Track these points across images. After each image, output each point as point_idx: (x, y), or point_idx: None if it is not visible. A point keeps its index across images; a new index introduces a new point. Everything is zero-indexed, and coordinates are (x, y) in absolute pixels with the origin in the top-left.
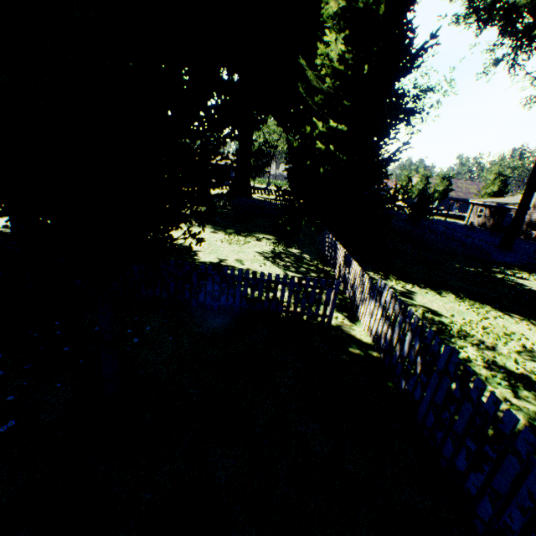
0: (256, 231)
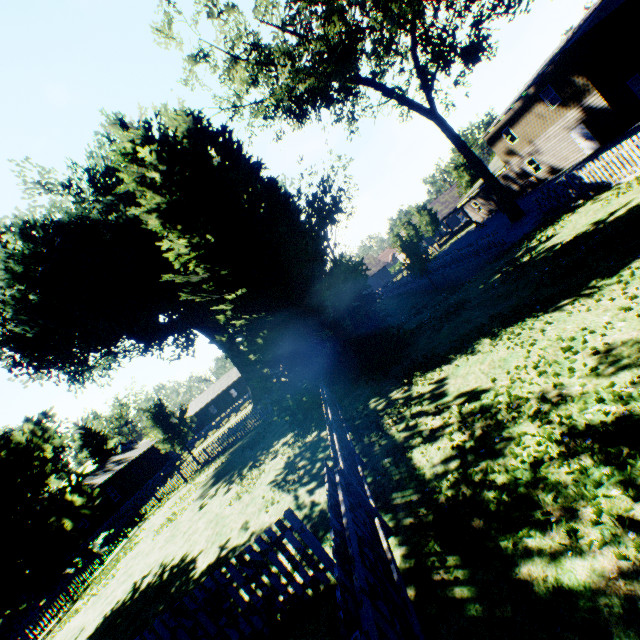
0: (274, 441)
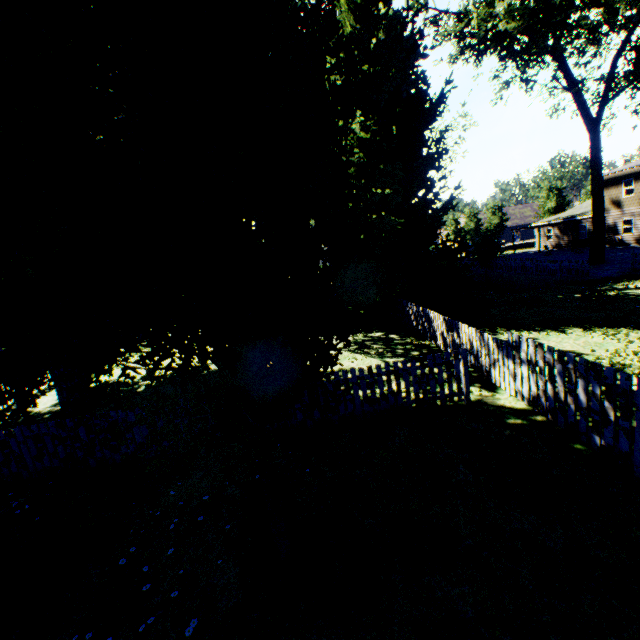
0: None
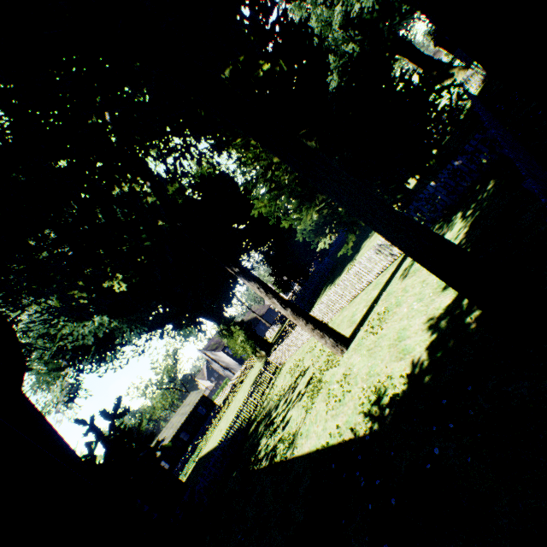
0: None
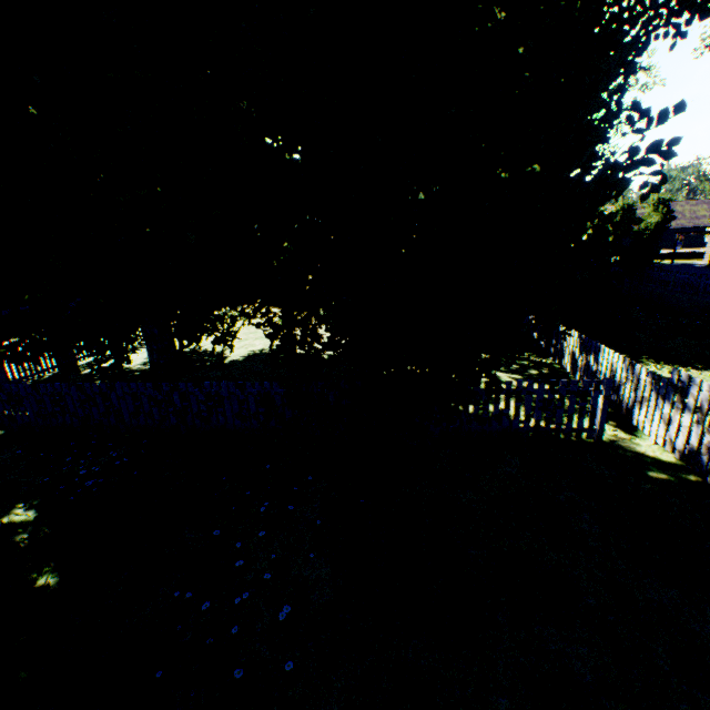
0: None
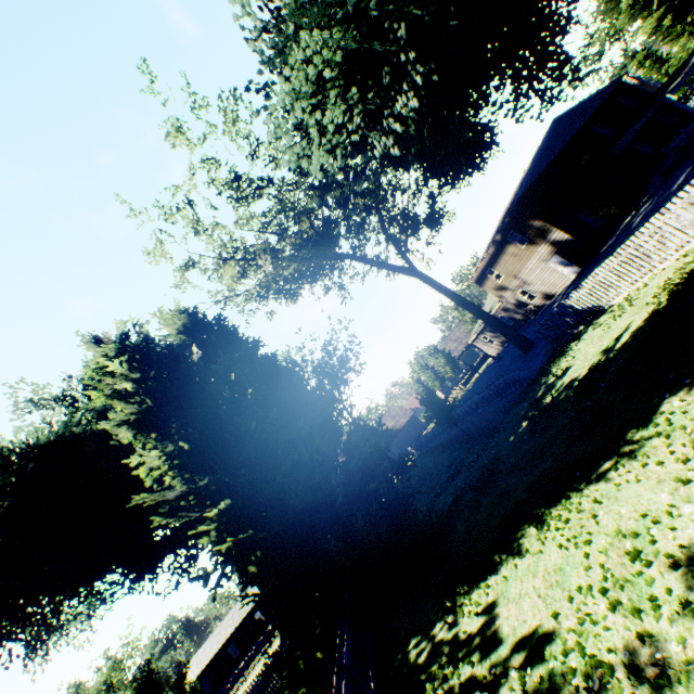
0: None
